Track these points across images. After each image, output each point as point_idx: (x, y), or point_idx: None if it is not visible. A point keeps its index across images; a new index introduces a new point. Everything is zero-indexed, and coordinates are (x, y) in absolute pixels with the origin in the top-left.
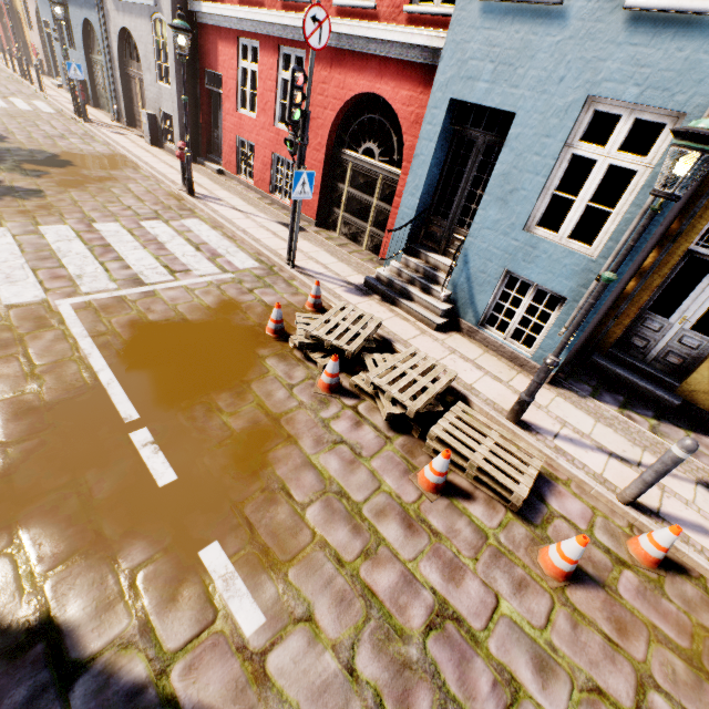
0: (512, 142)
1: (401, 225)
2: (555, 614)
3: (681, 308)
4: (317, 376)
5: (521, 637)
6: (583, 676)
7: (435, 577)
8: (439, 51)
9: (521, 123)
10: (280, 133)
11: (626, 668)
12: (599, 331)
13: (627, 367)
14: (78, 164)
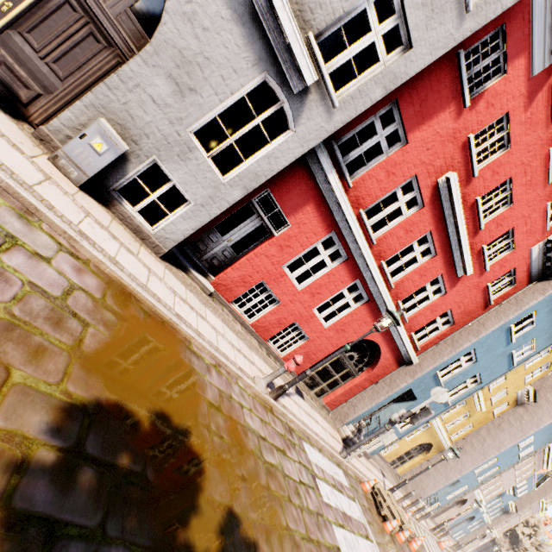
0: (411, 405)
1: (365, 413)
2: None
3: None
4: (395, 537)
5: None
6: None
7: None
8: (408, 355)
9: (416, 402)
10: (315, 318)
11: None
12: None
13: None
14: (178, 416)
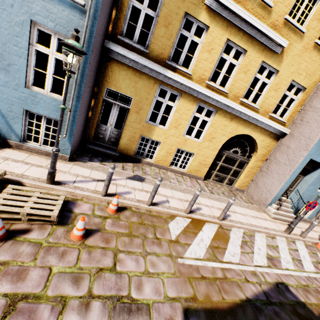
0: None
1: None
2: (81, 254)
3: (109, 121)
4: None
5: (65, 276)
6: (95, 269)
7: (6, 287)
8: None
9: None
10: None
11: (110, 253)
12: (86, 134)
13: (100, 146)
14: None
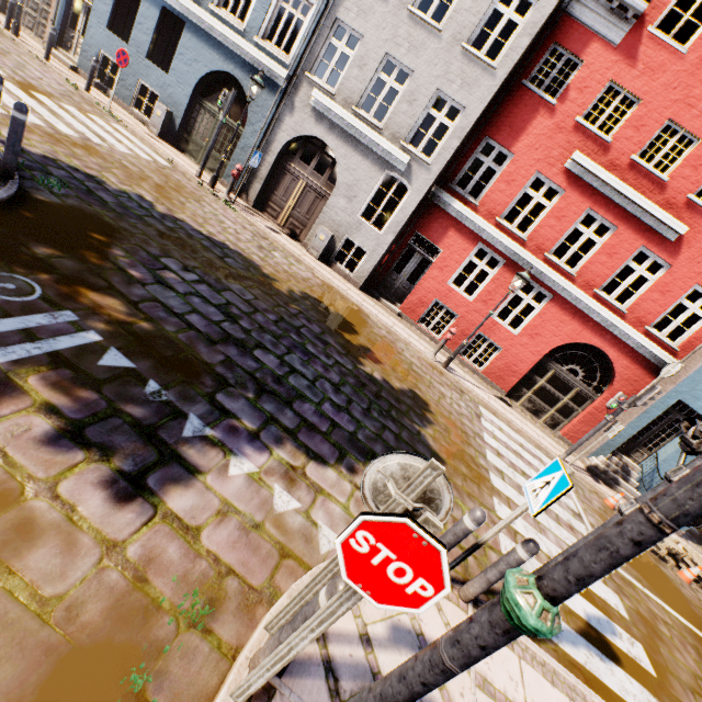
0: None
1: (616, 439)
2: None
3: None
4: (673, 571)
5: None
6: None
7: None
8: (660, 359)
9: None
10: (497, 325)
11: None
12: None
13: None
14: (349, 320)
